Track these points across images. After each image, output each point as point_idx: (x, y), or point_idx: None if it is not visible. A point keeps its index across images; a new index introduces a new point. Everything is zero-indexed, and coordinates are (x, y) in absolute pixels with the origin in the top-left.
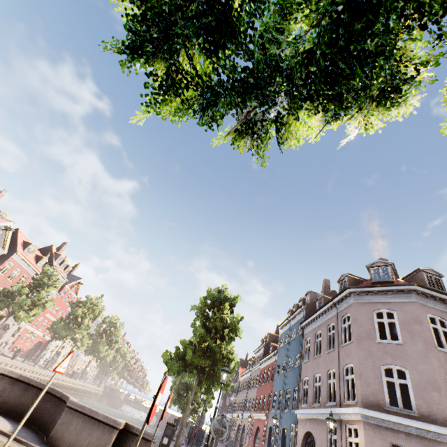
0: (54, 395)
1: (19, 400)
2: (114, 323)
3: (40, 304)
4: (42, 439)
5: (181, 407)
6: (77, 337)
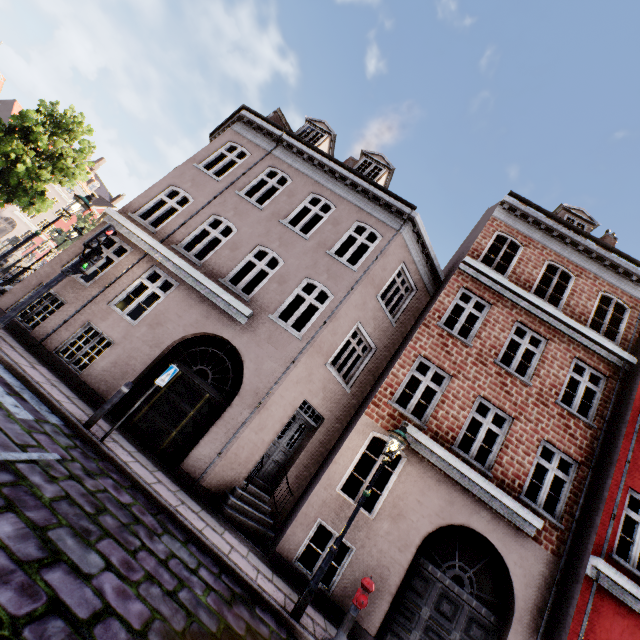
0: None
1: None
2: None
3: None
4: None
5: None
6: None
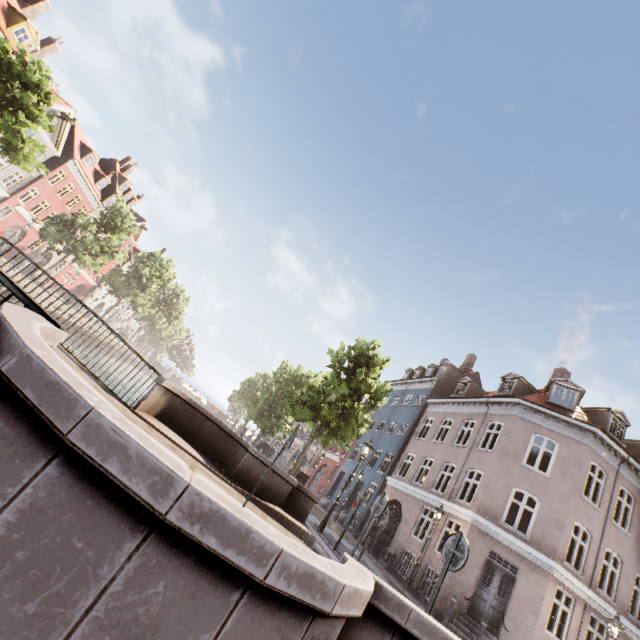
0: (222, 429)
1: (188, 422)
2: (177, 295)
3: (109, 253)
4: (224, 472)
5: (262, 427)
6: (139, 302)
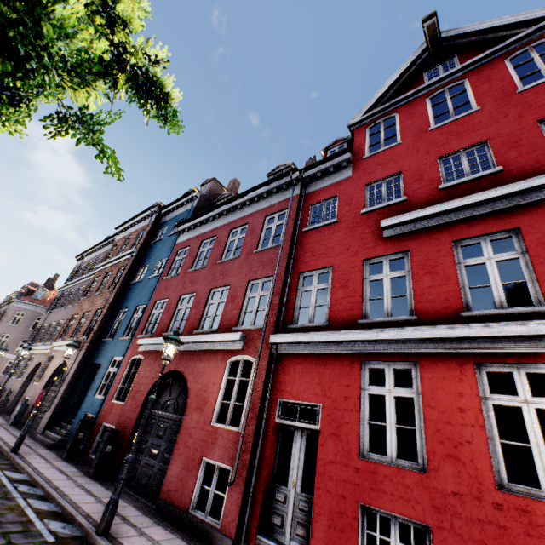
0: None
1: None
2: None
3: None
4: None
5: None
6: None
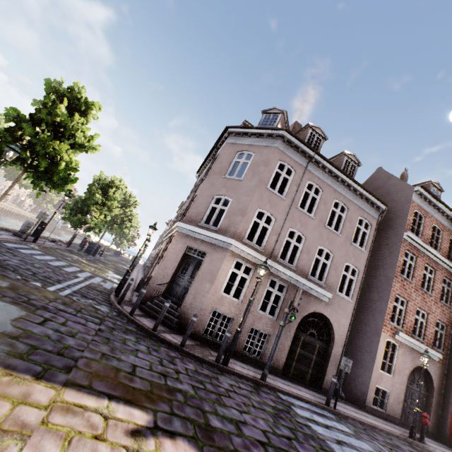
0: None
1: None
2: None
3: None
4: None
5: (72, 223)
6: None
